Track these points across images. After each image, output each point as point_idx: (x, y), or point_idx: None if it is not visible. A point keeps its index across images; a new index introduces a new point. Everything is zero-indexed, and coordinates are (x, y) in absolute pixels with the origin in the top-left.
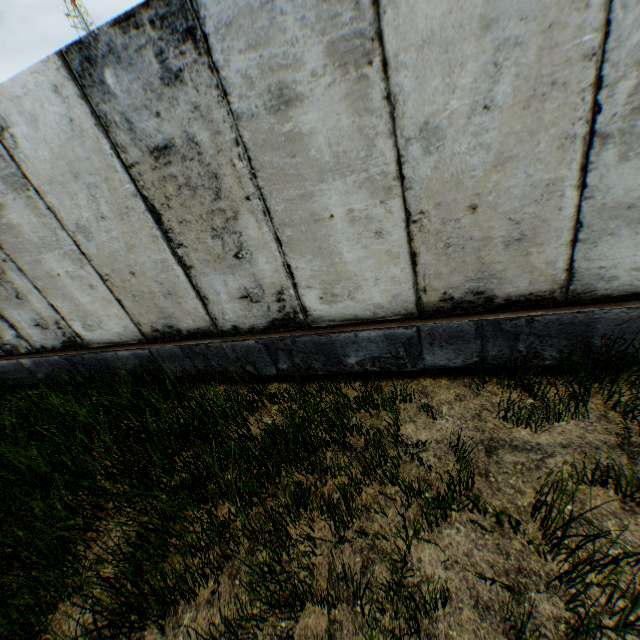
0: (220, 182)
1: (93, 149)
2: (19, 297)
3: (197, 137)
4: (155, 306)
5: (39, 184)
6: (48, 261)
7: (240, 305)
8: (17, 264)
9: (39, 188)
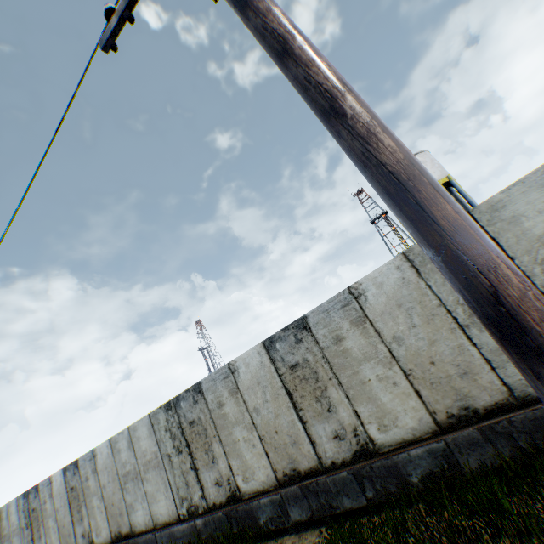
0: (80, 496)
1: (64, 487)
2: (41, 536)
3: (78, 485)
4: (67, 539)
5: (54, 495)
6: (50, 520)
7: (83, 538)
8: (44, 521)
9: (54, 496)
